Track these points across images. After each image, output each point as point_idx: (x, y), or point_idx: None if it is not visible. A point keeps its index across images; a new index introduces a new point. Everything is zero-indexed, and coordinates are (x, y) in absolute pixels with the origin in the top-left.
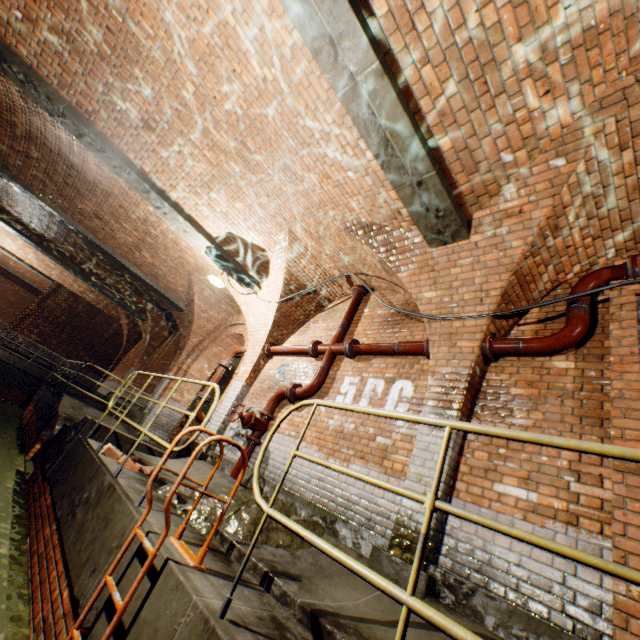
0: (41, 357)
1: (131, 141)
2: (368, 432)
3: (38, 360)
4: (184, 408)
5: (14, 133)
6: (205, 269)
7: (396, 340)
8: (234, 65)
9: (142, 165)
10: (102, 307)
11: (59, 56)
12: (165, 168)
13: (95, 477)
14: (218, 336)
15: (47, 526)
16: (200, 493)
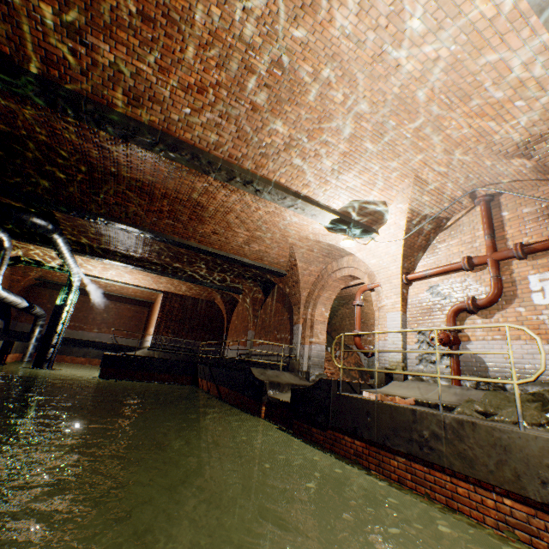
0: (181, 347)
1: (271, 165)
2: None
3: (180, 350)
4: (323, 347)
5: (151, 200)
6: (309, 237)
7: None
8: (399, 61)
9: (278, 180)
10: (200, 296)
11: (217, 127)
12: (299, 174)
13: (418, 419)
14: (324, 284)
15: (387, 460)
16: None
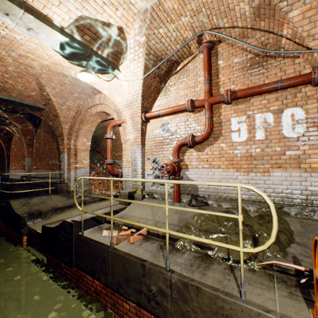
0: None
1: None
2: (275, 151)
3: None
4: (88, 169)
5: None
6: (52, 69)
7: (267, 79)
8: None
9: None
10: None
11: None
12: None
13: (148, 274)
14: (83, 118)
15: (121, 302)
16: (316, 280)
